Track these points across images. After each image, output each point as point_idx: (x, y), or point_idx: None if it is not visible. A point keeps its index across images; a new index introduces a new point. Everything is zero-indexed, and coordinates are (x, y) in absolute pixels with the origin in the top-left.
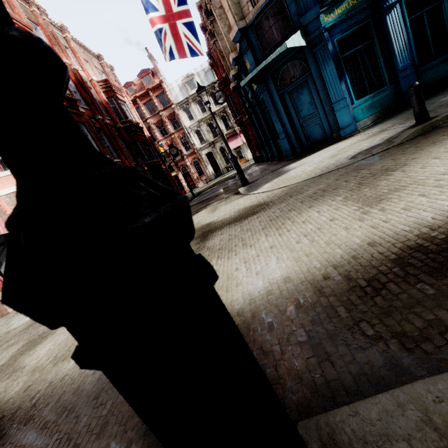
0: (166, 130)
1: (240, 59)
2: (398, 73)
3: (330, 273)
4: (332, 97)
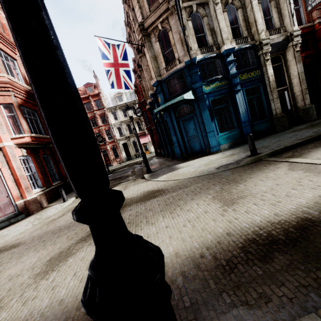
0: (97, 123)
1: (155, 95)
2: (242, 123)
3: (204, 253)
4: (207, 129)
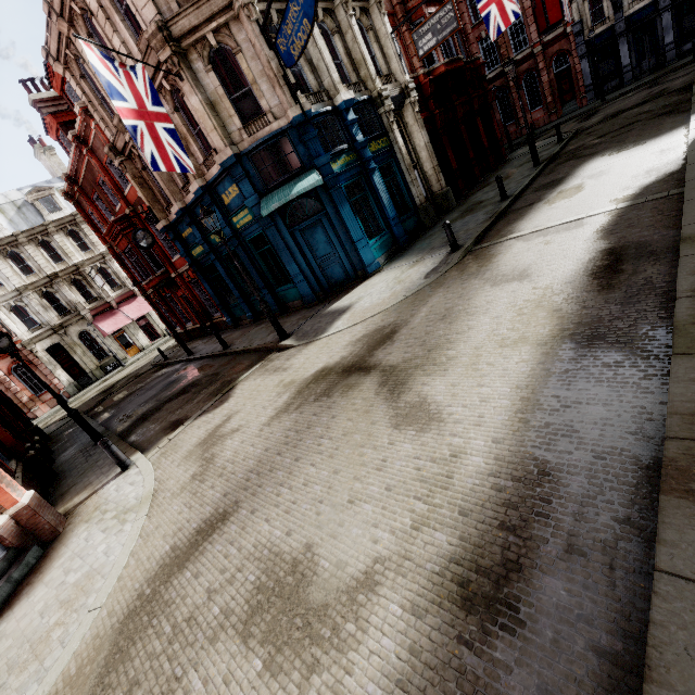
0: None
1: (209, 189)
2: (390, 222)
3: (575, 296)
4: (354, 236)
